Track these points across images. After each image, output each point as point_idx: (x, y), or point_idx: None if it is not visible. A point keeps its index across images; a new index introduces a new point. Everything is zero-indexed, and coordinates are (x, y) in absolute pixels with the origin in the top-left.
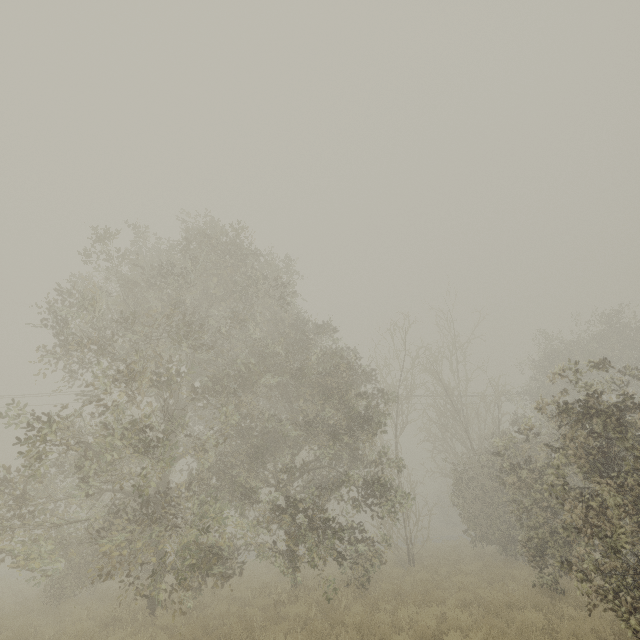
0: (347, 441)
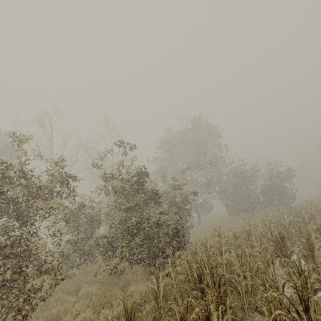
0: None
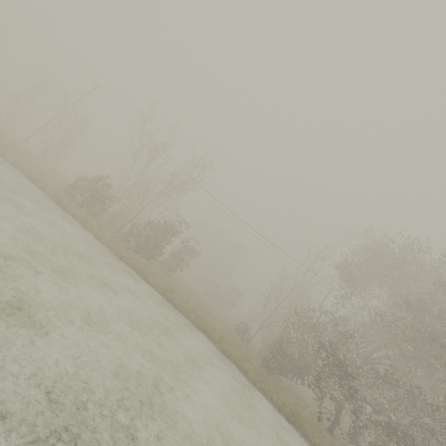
0: None
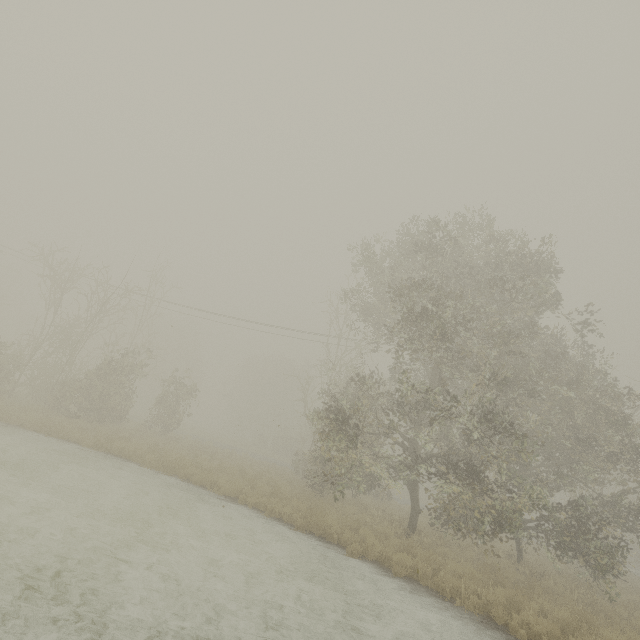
0: (622, 469)
